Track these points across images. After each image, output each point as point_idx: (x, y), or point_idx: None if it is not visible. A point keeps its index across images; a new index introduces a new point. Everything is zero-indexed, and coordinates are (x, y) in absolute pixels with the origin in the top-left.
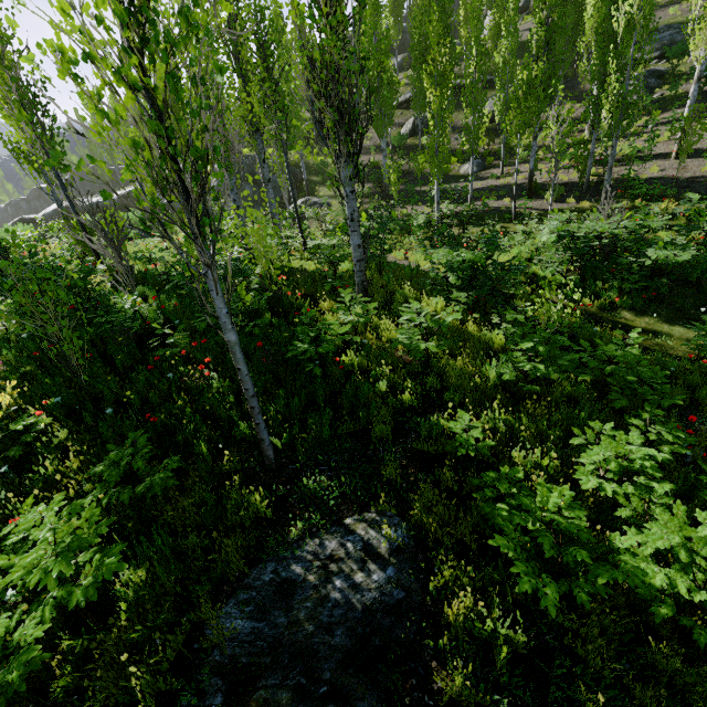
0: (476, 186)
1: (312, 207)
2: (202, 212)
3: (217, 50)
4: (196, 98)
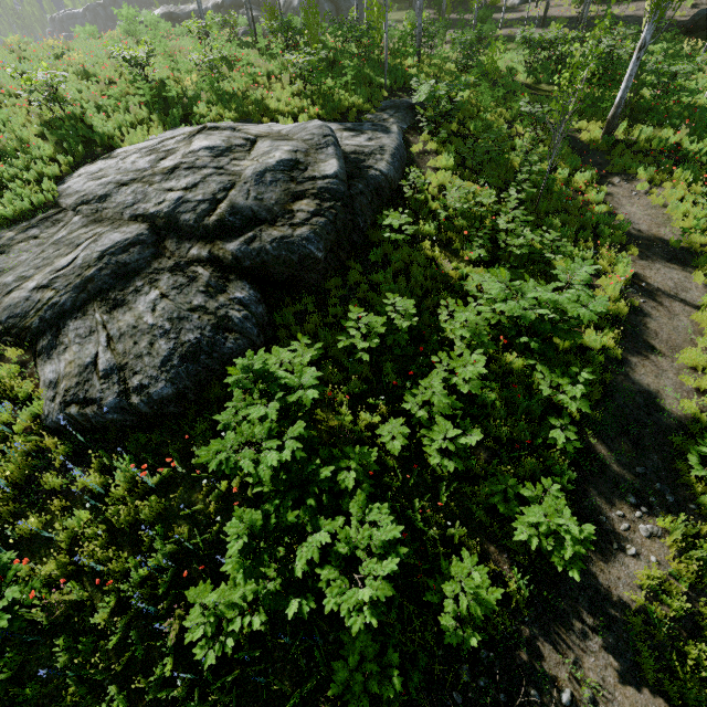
0: (513, 17)
1: None
2: None
3: None
4: None
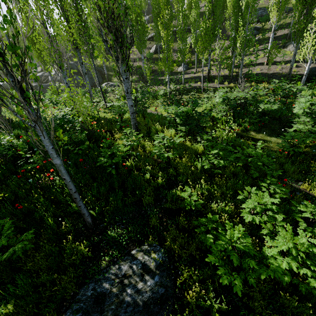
0: (185, 76)
1: (110, 87)
2: (26, 88)
3: (48, 1)
4: (7, 11)
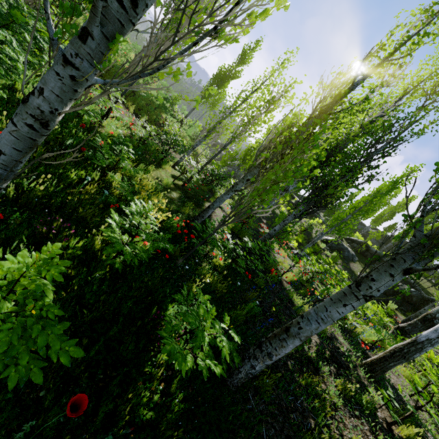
0: None
1: None
2: None
3: None
4: None
